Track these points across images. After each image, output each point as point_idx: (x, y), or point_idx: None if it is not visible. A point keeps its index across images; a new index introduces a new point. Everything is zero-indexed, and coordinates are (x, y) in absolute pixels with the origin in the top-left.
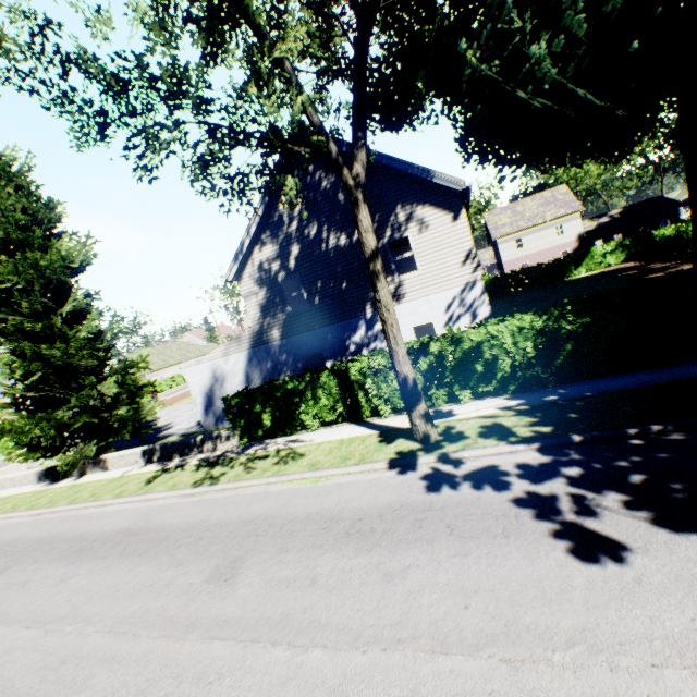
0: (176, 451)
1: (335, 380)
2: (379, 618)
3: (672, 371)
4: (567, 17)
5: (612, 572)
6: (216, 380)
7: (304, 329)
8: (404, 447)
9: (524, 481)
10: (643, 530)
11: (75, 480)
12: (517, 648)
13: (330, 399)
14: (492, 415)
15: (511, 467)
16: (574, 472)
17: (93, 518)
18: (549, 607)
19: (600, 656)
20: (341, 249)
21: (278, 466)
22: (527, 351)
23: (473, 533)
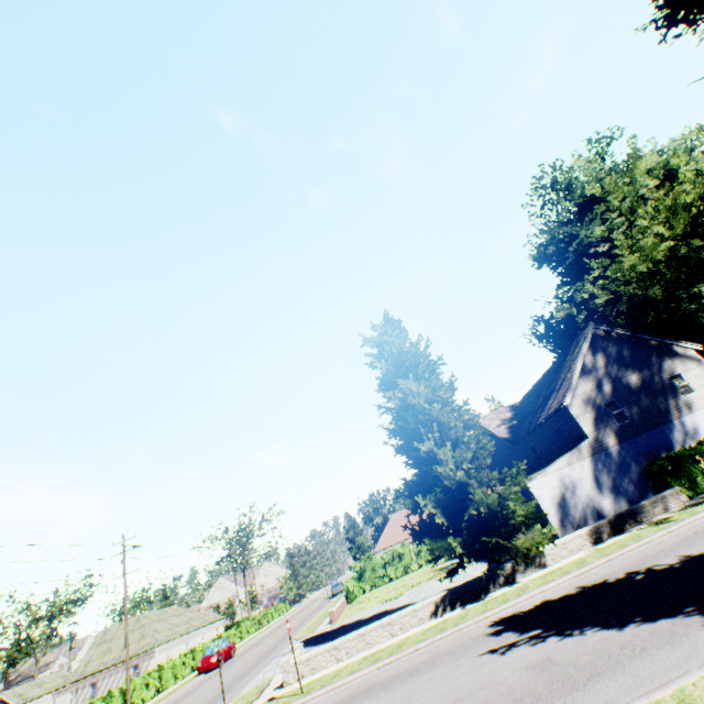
0: (626, 521)
1: None
2: None
3: None
4: None
5: None
6: (565, 488)
7: (632, 435)
8: None
9: None
10: None
11: (519, 581)
12: None
13: None
14: None
15: None
16: None
17: (694, 526)
18: None
19: None
20: (638, 382)
21: None
22: None
23: None
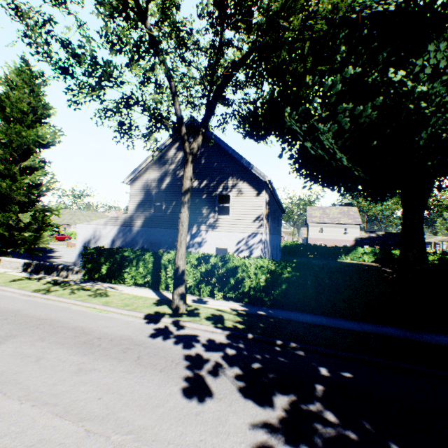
0: (44, 269)
1: (152, 259)
2: (50, 389)
3: (331, 321)
4: (340, 117)
5: (191, 405)
6: (94, 237)
7: (156, 226)
8: (163, 310)
9: (202, 348)
10: (229, 391)
11: None
12: (101, 426)
13: (146, 270)
14: (224, 310)
15: (204, 339)
16: (231, 352)
17: None
18: (140, 411)
19: (137, 443)
20: (192, 189)
21: (89, 297)
22: (261, 280)
23: (147, 364)
